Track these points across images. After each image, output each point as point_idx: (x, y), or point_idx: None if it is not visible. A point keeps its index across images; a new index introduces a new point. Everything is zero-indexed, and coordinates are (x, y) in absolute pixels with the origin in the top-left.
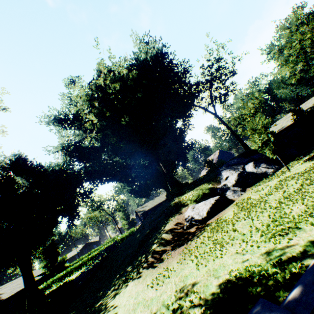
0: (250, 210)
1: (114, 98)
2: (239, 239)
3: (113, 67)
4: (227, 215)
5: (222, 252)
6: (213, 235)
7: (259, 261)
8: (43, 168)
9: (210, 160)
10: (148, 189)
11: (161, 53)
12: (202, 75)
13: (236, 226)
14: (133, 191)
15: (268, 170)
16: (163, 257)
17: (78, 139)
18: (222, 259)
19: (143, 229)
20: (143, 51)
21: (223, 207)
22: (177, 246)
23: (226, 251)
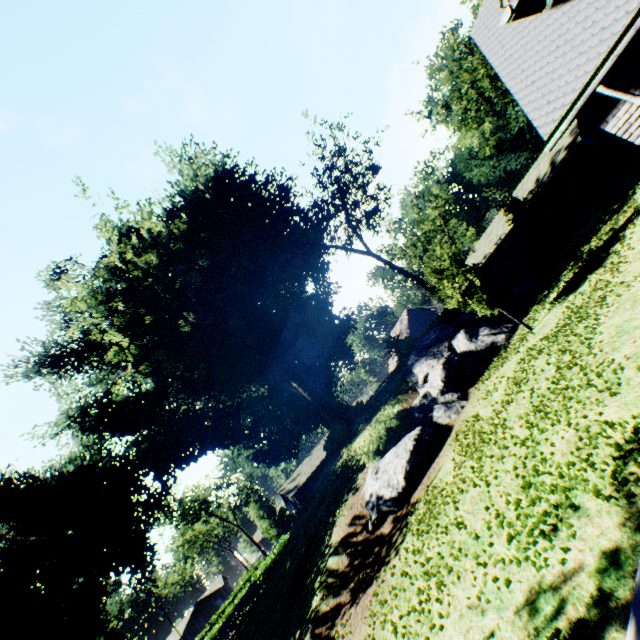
0: (482, 455)
1: (158, 282)
2: (470, 555)
3: (135, 223)
4: (443, 474)
5: (442, 608)
6: (422, 545)
7: (515, 639)
8: (38, 480)
9: (394, 338)
10: (292, 439)
11: (225, 171)
12: (320, 187)
13: (462, 510)
14: (259, 454)
15: (496, 337)
16: (335, 632)
17: (102, 389)
18: (443, 636)
19: (296, 546)
20: (186, 176)
21: (435, 451)
22: (361, 587)
23: (450, 602)
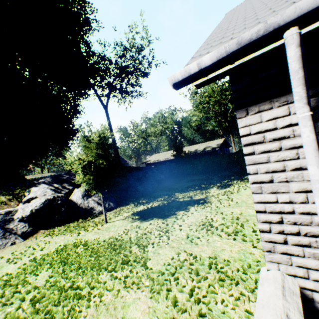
0: None
1: None
2: None
3: None
4: None
5: None
6: None
7: None
8: None
9: None
10: None
11: None
12: (116, 54)
13: None
14: None
15: (98, 206)
16: None
17: None
18: None
19: None
20: None
21: None
22: None
23: None
